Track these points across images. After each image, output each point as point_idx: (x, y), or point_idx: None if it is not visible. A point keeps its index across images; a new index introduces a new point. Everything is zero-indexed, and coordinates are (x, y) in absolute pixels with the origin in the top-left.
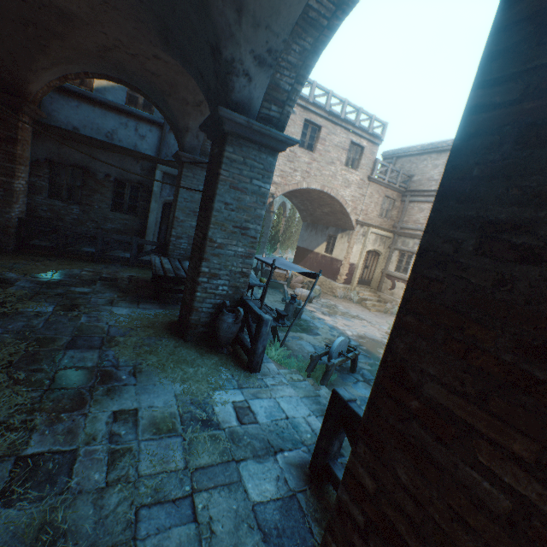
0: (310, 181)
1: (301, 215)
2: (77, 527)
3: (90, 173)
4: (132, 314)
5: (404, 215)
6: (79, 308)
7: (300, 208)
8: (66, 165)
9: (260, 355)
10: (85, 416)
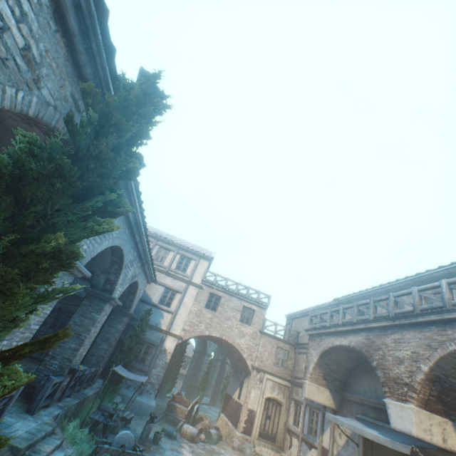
0: (212, 330)
1: (230, 362)
2: None
3: None
4: None
5: (296, 365)
6: None
7: (228, 356)
8: (67, 311)
9: (38, 401)
10: None
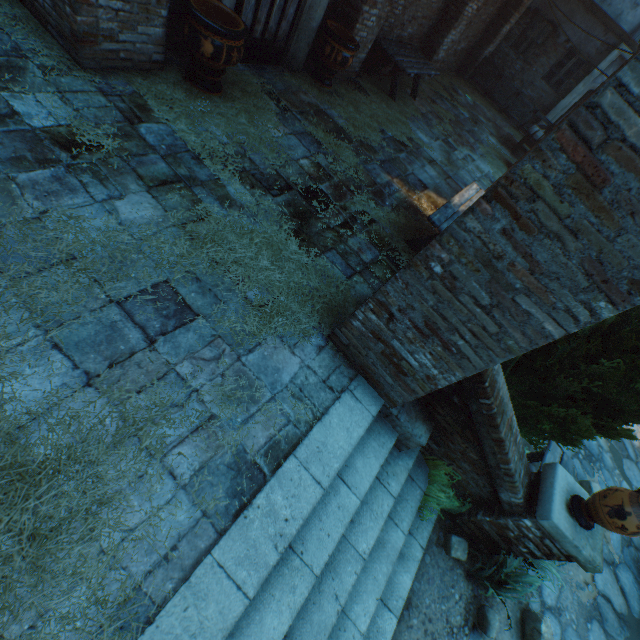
0: None
1: None
2: (452, 157)
3: (555, 33)
4: (495, 145)
5: None
6: (476, 124)
7: None
8: (544, 19)
9: None
10: (462, 148)
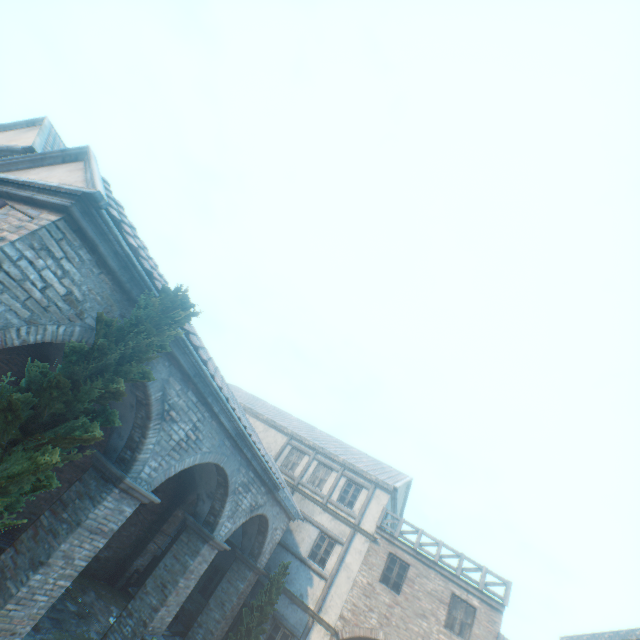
0: (390, 631)
1: None
2: None
3: None
4: (95, 639)
5: None
6: (83, 618)
7: None
8: None
9: None
10: None
